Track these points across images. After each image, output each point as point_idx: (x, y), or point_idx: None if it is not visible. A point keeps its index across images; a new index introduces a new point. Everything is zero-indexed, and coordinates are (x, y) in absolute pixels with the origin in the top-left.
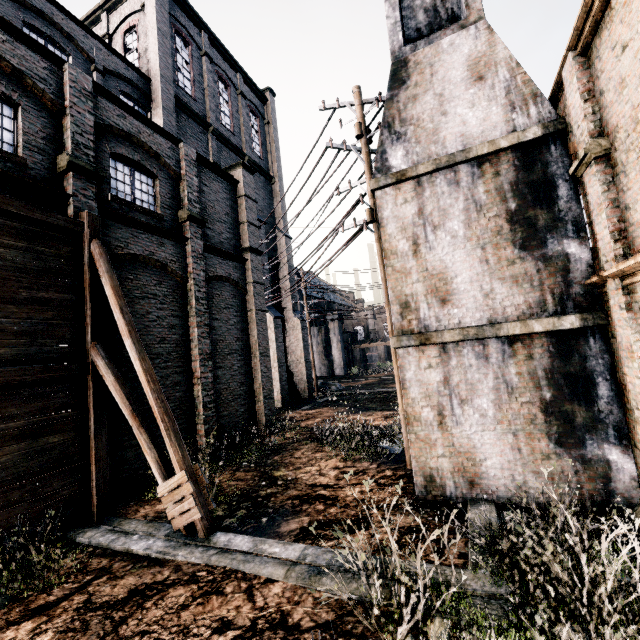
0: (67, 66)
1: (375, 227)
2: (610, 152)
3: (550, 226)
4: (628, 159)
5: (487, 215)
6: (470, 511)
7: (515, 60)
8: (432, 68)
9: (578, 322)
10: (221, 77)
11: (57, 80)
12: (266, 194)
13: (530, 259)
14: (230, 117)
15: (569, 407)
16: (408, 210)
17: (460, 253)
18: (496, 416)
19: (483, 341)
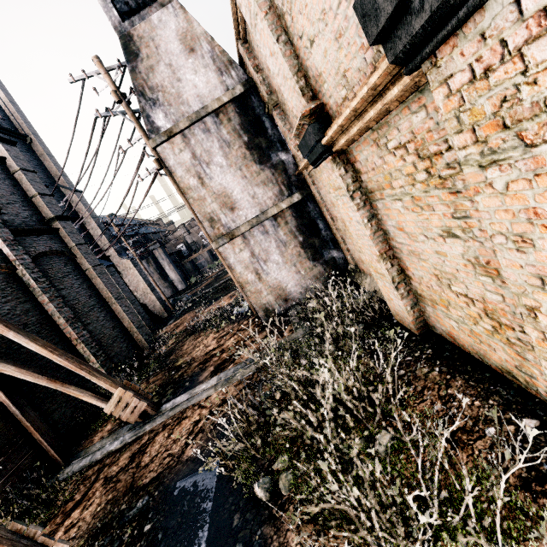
0: None
1: (166, 171)
2: (279, 103)
3: (269, 146)
4: (286, 108)
5: (234, 148)
6: (289, 313)
7: (209, 35)
8: (154, 42)
9: (300, 196)
10: None
11: None
12: (29, 155)
13: (267, 169)
14: None
15: (311, 240)
16: (185, 156)
17: (229, 176)
18: (283, 261)
19: (262, 224)
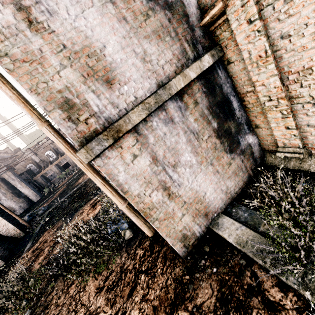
0: None
1: None
2: None
3: None
4: None
5: None
6: (225, 235)
7: None
8: None
9: (211, 59)
10: None
11: None
12: None
13: (159, 9)
14: None
15: (227, 125)
16: None
17: (92, 13)
18: (198, 160)
19: (163, 107)
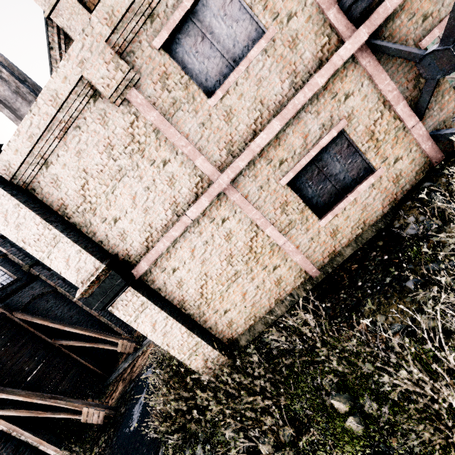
0: None
1: None
2: None
3: None
4: None
5: None
6: None
7: None
8: None
9: None
10: None
11: None
12: None
13: None
14: None
15: None
16: None
17: None
18: None
19: None
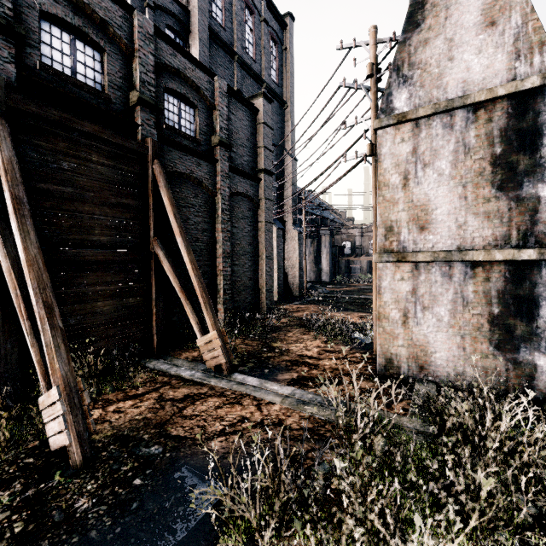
0: (136, 13)
1: (373, 160)
2: None
3: (529, 171)
4: None
5: (473, 157)
6: (416, 385)
7: (531, 5)
8: (447, 11)
9: (535, 255)
10: (248, 4)
11: (129, 26)
12: (278, 119)
13: (504, 199)
14: (253, 44)
15: (512, 321)
16: (404, 149)
17: (443, 189)
18: (450, 322)
19: (450, 263)
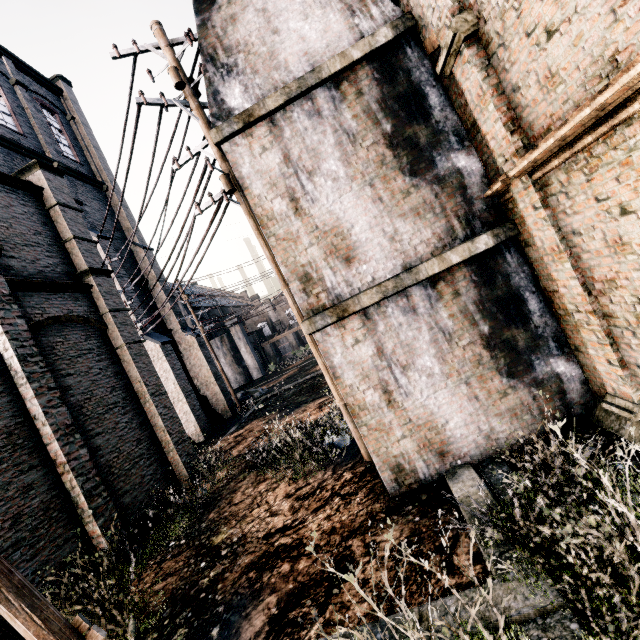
0: None
1: (239, 197)
2: (479, 28)
3: (433, 142)
4: (505, 24)
5: (364, 145)
6: (453, 488)
7: None
8: None
9: (491, 240)
10: None
11: None
12: (101, 205)
13: (424, 184)
14: (11, 114)
15: (508, 334)
16: (271, 160)
17: (348, 197)
18: (443, 371)
19: (405, 292)
